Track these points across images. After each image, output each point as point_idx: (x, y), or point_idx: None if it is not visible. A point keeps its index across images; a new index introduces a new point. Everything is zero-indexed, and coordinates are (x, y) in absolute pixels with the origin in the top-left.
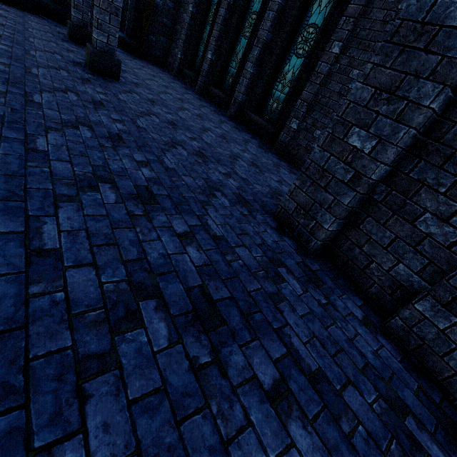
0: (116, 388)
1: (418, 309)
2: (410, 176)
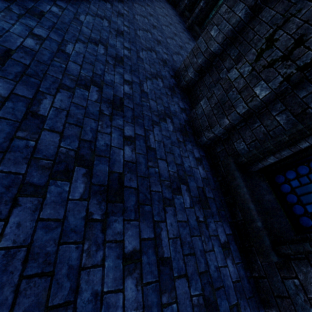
0: (85, 47)
1: (200, 103)
2: (227, 52)
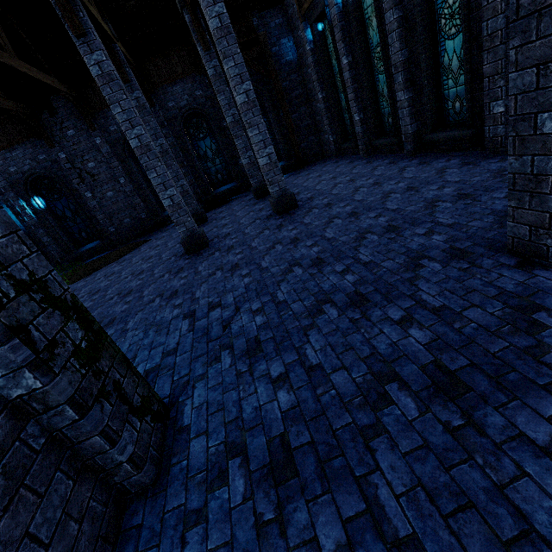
0: (390, 445)
1: None
2: None
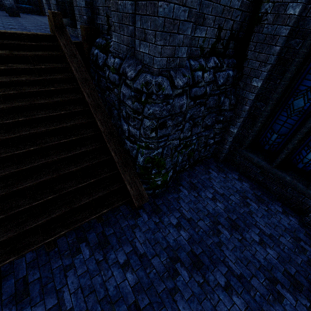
0: None
1: None
2: None
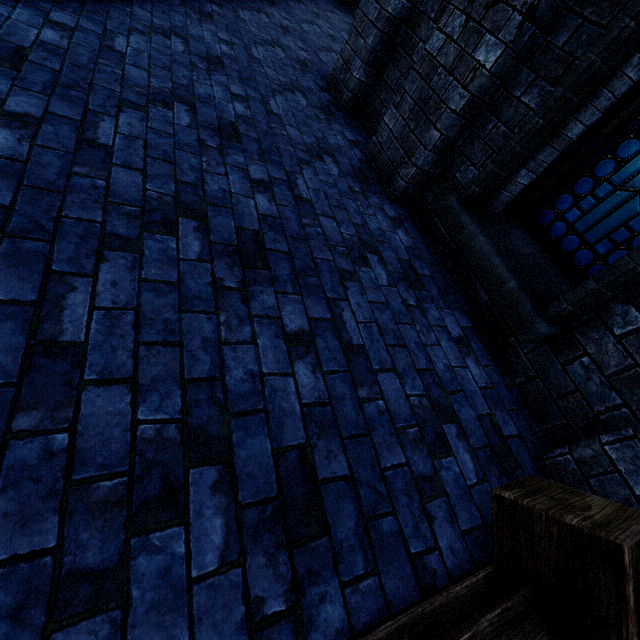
0: (147, 41)
1: (384, 120)
2: (420, 10)
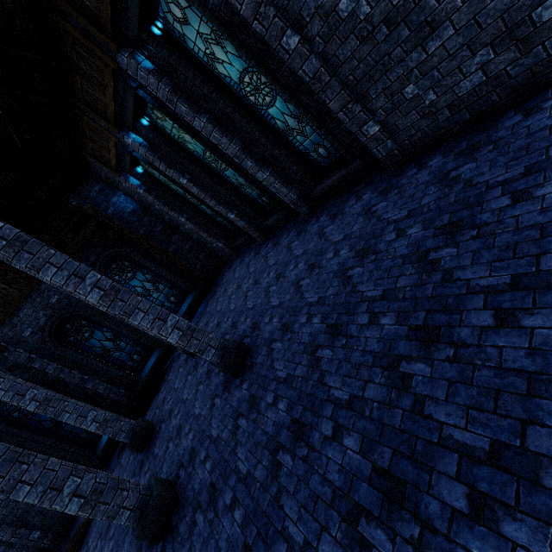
0: None
1: None
2: None
